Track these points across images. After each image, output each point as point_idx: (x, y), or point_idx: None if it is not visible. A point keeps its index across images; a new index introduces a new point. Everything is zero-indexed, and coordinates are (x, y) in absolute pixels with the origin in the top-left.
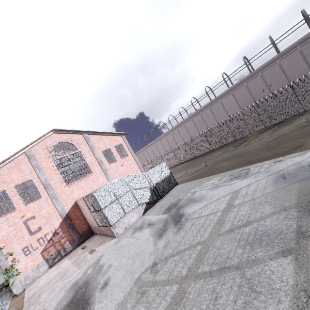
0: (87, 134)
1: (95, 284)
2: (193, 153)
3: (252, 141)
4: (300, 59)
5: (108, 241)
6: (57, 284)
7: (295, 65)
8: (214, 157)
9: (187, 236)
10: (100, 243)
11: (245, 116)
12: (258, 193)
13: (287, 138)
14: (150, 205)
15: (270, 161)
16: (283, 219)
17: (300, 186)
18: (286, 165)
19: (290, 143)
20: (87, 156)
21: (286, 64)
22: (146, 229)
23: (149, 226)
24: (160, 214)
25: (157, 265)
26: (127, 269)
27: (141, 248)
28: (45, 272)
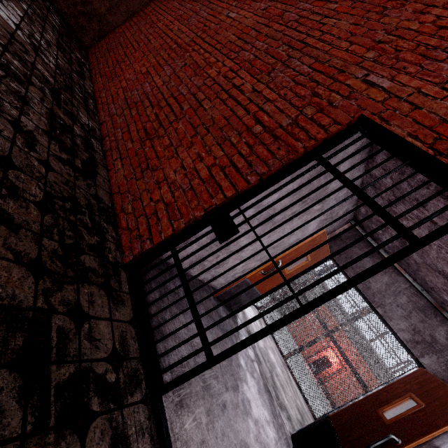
0: None
1: None
2: None
3: None
4: None
5: None
6: None
7: None
8: None
9: None
10: None
11: None
12: None
13: None
14: None
15: None
16: None
17: None
18: None
19: None
20: None
21: None
22: None
23: None
24: None
25: None
26: None
27: None
28: None
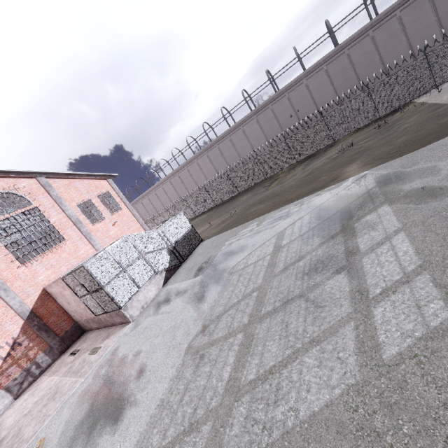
0: (45, 177)
1: (123, 378)
2: (214, 200)
3: (284, 179)
4: (326, 80)
5: (118, 330)
6: (48, 408)
7: (322, 87)
8: (242, 202)
9: (237, 288)
10: (106, 337)
11: (275, 148)
12: (305, 229)
13: (322, 172)
14: (172, 271)
15: (309, 197)
16: (332, 245)
17: (342, 214)
18: (326, 198)
19: (326, 176)
20: (52, 214)
21: (313, 85)
22: (176, 299)
23: (180, 295)
24: (190, 278)
25: (209, 327)
26: (167, 345)
27: (179, 319)
28: (8, 408)
